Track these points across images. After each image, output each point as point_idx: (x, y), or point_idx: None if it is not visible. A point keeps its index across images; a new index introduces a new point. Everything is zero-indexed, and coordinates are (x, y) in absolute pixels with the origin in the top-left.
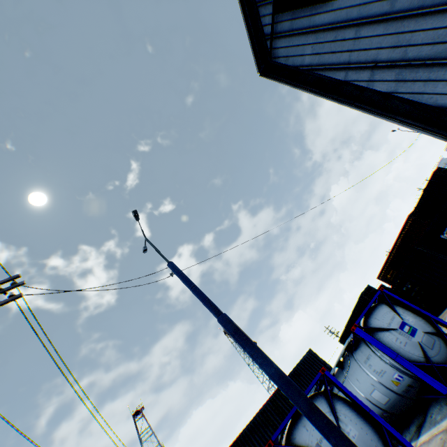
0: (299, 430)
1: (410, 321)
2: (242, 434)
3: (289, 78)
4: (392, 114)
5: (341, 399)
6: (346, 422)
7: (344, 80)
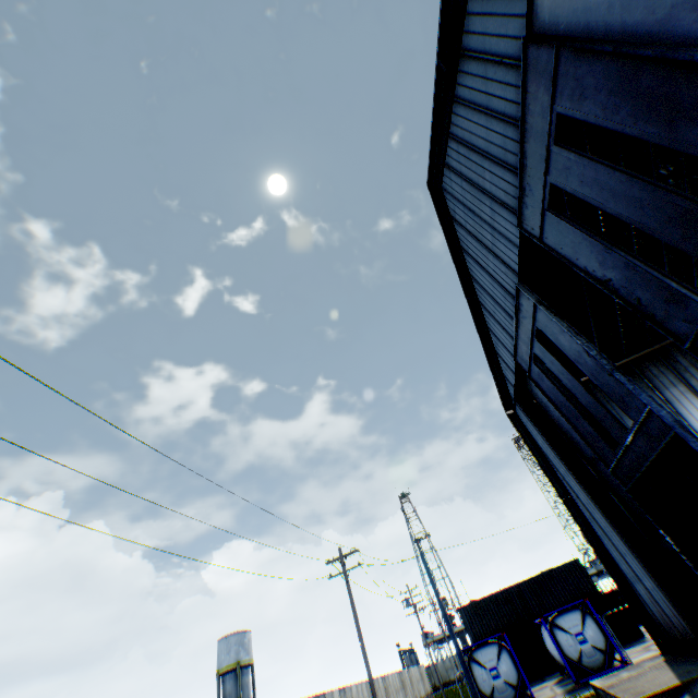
0: (478, 652)
1: (587, 633)
2: (483, 598)
3: (528, 435)
4: (587, 529)
5: (507, 651)
6: (502, 662)
7: (562, 480)
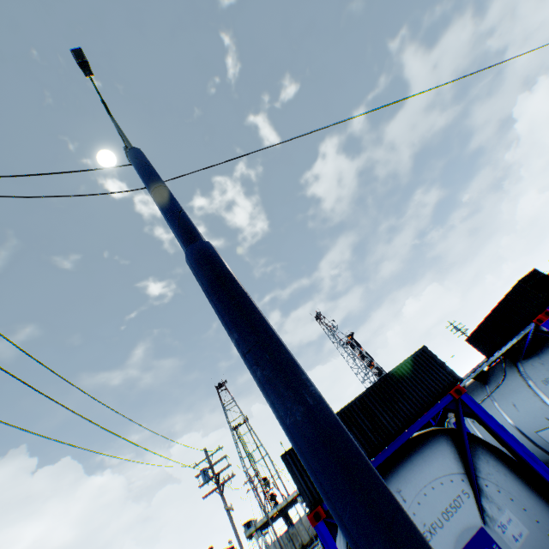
0: None
1: None
2: None
3: None
4: None
5: (492, 453)
6: (500, 505)
7: None
